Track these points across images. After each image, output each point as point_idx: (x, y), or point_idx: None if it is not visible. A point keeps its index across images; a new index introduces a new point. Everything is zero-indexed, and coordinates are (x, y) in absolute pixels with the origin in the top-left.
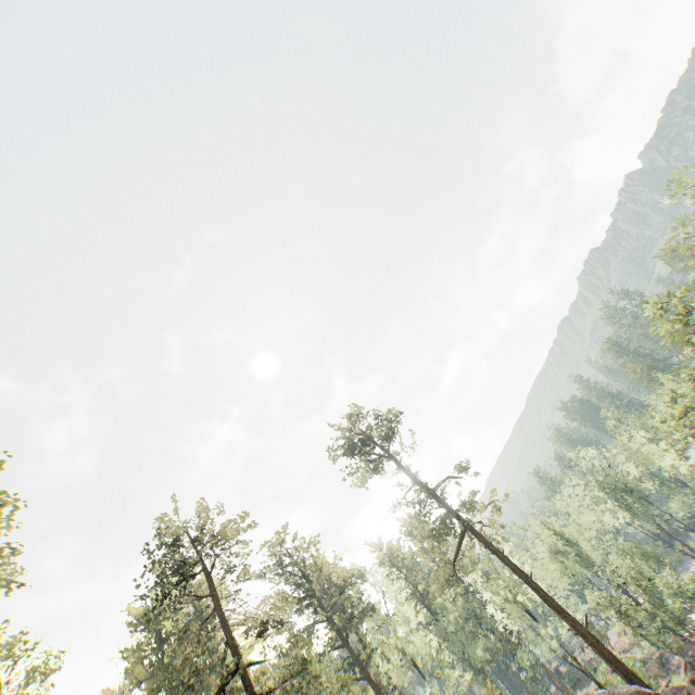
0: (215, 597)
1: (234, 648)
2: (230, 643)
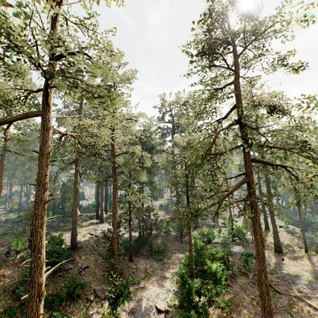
0: (237, 74)
1: (241, 111)
2: (239, 107)
